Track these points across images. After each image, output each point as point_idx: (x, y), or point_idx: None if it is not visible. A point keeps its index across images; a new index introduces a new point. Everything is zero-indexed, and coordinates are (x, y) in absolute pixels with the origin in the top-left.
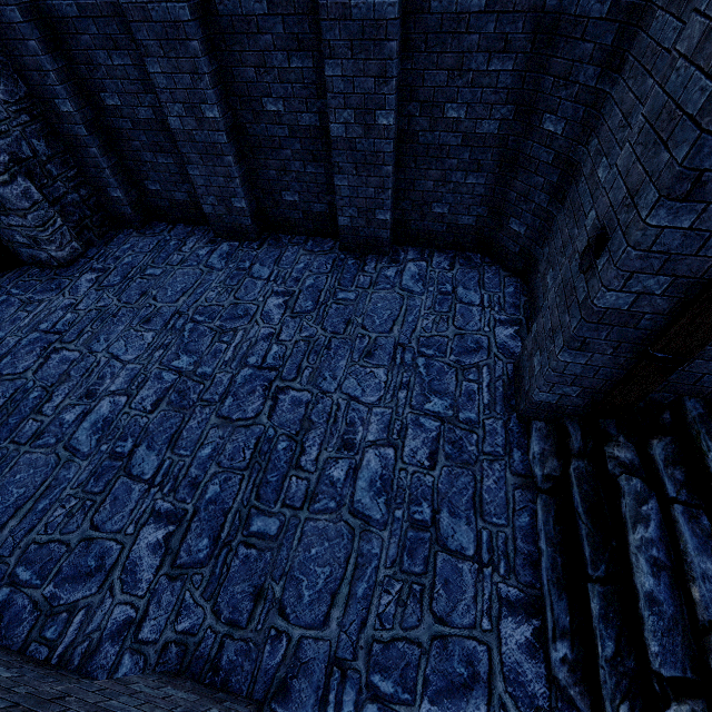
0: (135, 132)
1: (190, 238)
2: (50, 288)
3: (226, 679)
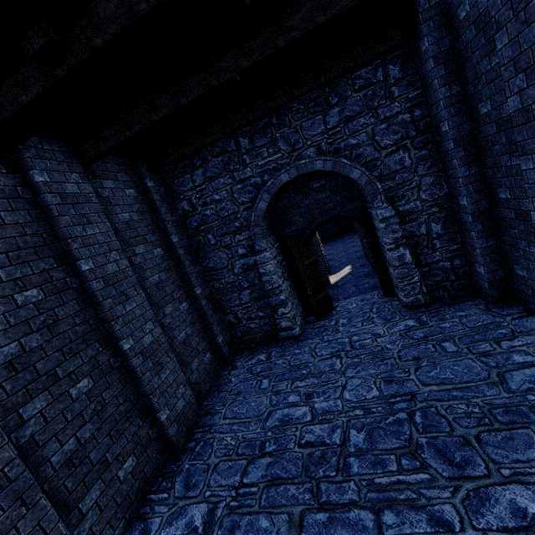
0: (515, 221)
1: (526, 336)
2: (386, 317)
3: None
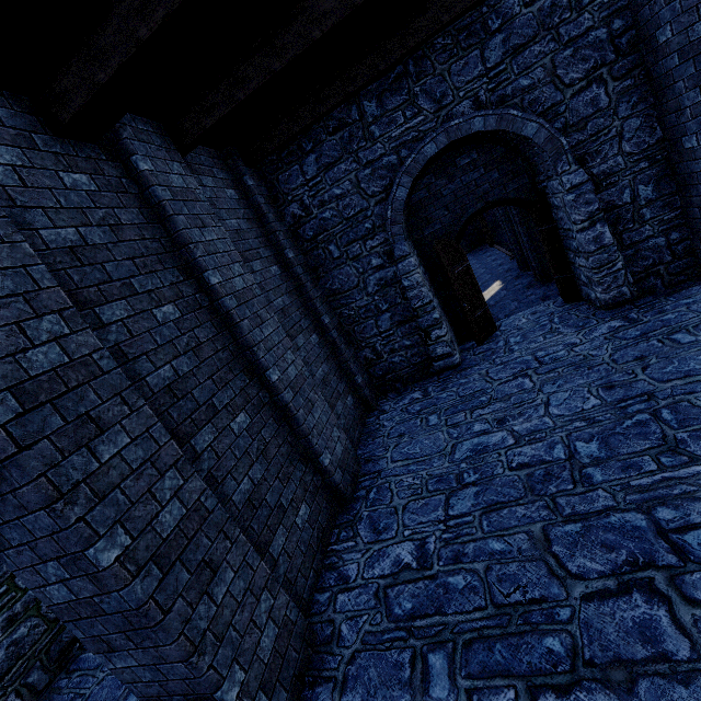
0: None
1: None
2: (576, 325)
3: (306, 699)
